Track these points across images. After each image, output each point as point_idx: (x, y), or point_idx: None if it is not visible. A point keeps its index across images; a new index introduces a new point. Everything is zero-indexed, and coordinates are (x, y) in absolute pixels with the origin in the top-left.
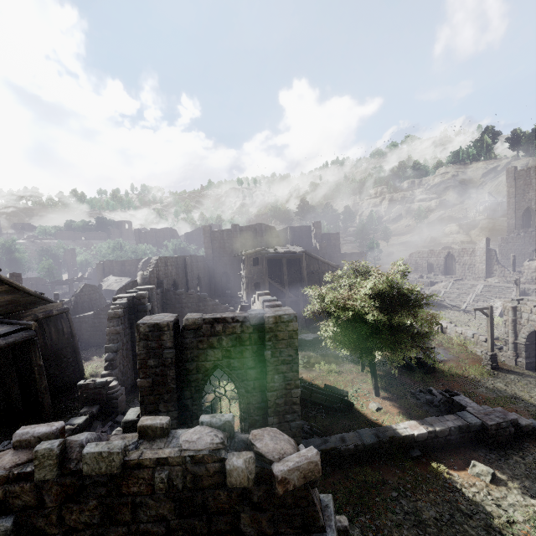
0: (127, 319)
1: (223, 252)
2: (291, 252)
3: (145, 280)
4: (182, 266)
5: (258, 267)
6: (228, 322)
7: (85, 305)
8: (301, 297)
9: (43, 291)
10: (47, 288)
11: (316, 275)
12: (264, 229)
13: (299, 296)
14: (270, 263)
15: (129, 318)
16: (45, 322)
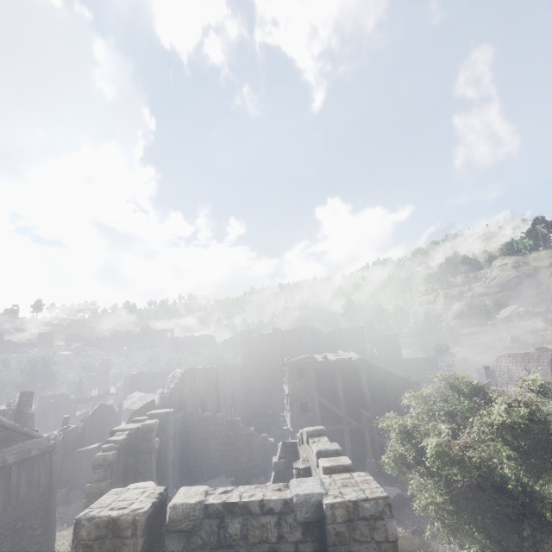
0: (123, 465)
1: (262, 361)
2: (345, 360)
3: (164, 401)
4: (213, 380)
5: (304, 380)
6: (252, 512)
7: (94, 432)
8: (365, 424)
9: (65, 411)
10: (69, 406)
11: (381, 391)
12: (308, 333)
13: (362, 423)
14: (319, 374)
15: (126, 463)
16: (15, 470)
